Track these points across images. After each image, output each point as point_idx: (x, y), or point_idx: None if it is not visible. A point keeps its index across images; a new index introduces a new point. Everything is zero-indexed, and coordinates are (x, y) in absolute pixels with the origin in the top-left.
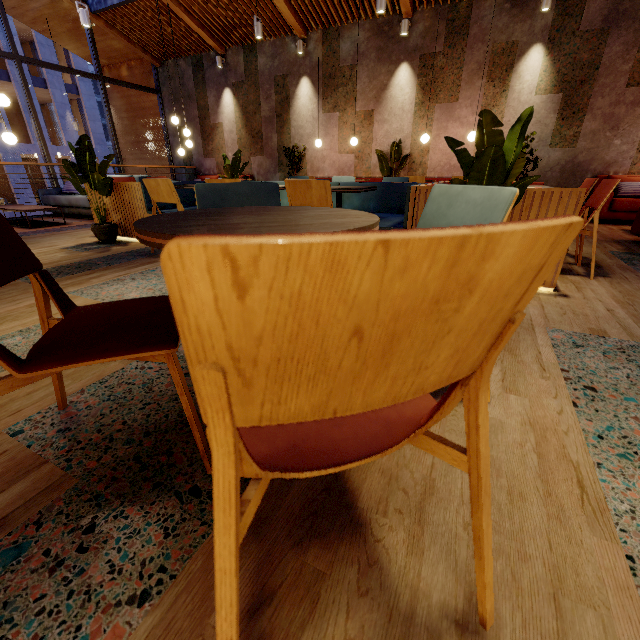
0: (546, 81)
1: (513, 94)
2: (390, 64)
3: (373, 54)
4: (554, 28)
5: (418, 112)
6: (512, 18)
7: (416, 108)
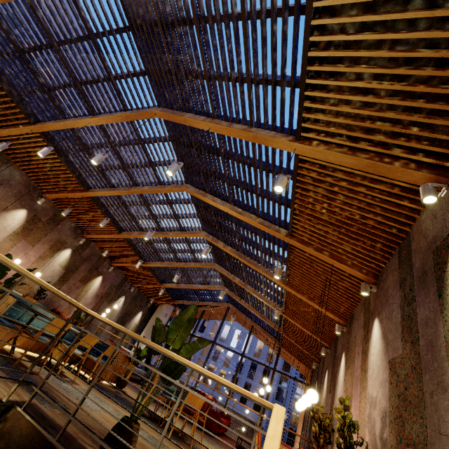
0: (65, 263)
1: (53, 260)
2: (19, 203)
3: (16, 191)
4: (77, 248)
5: (12, 236)
6: (71, 234)
7: (13, 233)
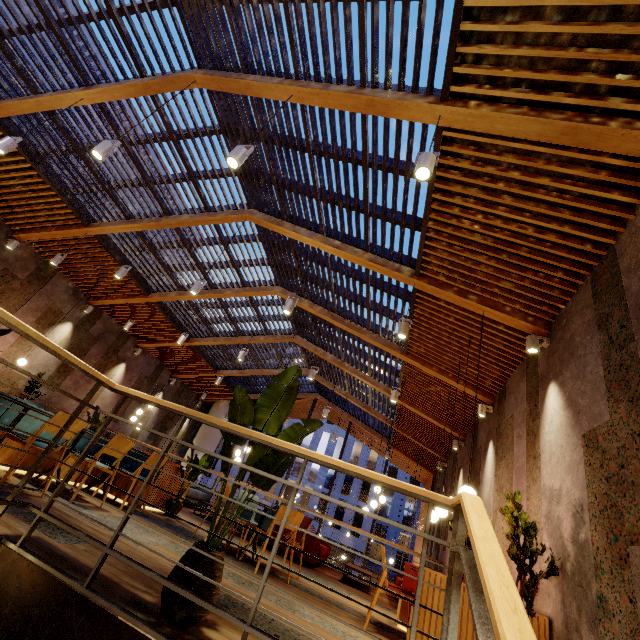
0: (64, 345)
1: None
2: None
3: None
4: (82, 321)
5: None
6: (70, 300)
7: None
